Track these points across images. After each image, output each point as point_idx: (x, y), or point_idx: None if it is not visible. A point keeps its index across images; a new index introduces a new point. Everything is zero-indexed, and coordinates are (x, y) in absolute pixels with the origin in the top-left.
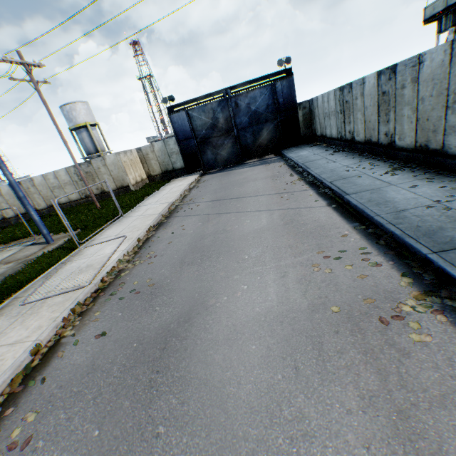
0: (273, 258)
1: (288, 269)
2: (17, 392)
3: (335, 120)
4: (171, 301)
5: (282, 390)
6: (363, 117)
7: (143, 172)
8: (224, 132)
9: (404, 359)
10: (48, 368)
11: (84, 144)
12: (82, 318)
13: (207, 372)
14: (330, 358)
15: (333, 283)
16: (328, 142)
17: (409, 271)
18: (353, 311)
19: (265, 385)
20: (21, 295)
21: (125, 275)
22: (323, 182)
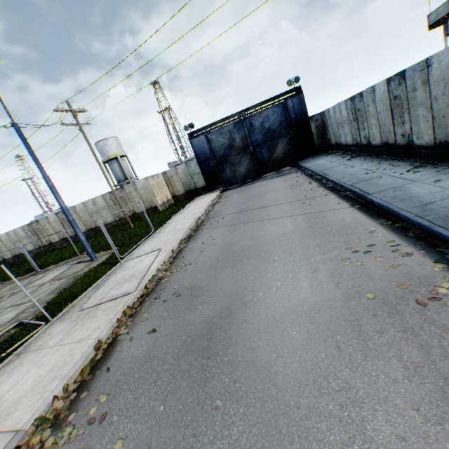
0: (302, 257)
1: (319, 265)
2: (87, 379)
3: (349, 128)
4: (210, 299)
5: (327, 366)
6: (377, 121)
7: (168, 193)
8: (240, 150)
9: (445, 334)
10: (110, 360)
11: (115, 174)
12: (132, 319)
13: (254, 355)
14: (370, 338)
15: (364, 273)
16: (344, 150)
17: (441, 257)
18: (388, 296)
19: (310, 363)
20: (77, 303)
21: (164, 281)
22: (344, 186)
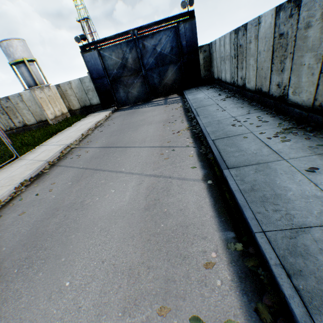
0: (94, 304)
1: None
2: None
3: (230, 65)
4: None
5: None
6: (256, 63)
7: (64, 106)
8: (133, 72)
9: None
10: None
11: (24, 78)
12: None
13: None
14: None
15: None
16: (223, 86)
17: None
18: None
19: None
20: None
21: None
22: (207, 139)
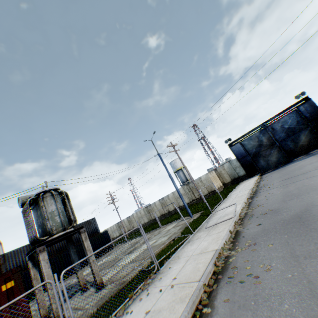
0: None
1: None
2: (234, 240)
3: None
4: (289, 210)
5: None
6: None
7: (220, 182)
8: (268, 146)
9: None
10: (241, 235)
11: (180, 178)
12: (241, 225)
13: None
14: None
15: None
16: None
17: None
18: None
19: None
20: (201, 227)
21: (250, 212)
22: None
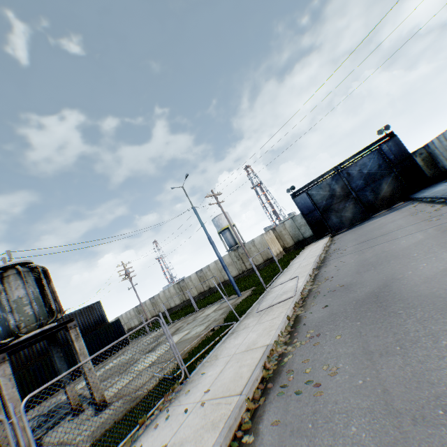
0: (440, 248)
1: None
2: (292, 330)
3: None
4: (364, 285)
5: None
6: None
7: (279, 246)
8: (342, 197)
9: None
10: (302, 322)
11: (227, 241)
12: (303, 307)
13: (417, 293)
14: None
15: None
16: None
17: None
18: None
19: None
20: (250, 311)
21: (315, 289)
22: None
